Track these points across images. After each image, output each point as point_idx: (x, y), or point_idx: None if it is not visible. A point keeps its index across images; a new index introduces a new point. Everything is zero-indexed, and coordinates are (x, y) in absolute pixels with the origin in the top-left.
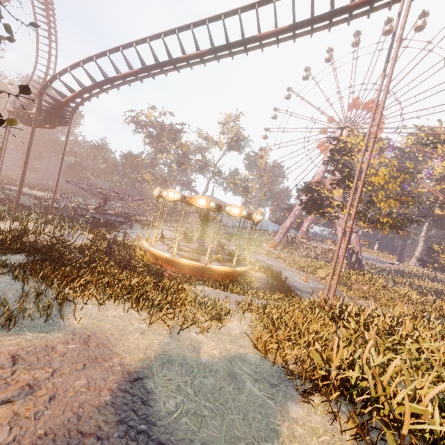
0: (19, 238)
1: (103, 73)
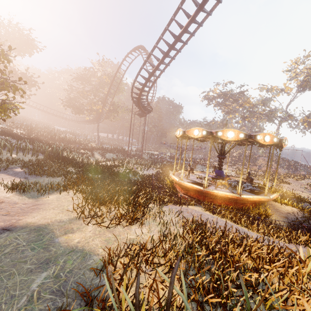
0: (110, 168)
1: (148, 72)
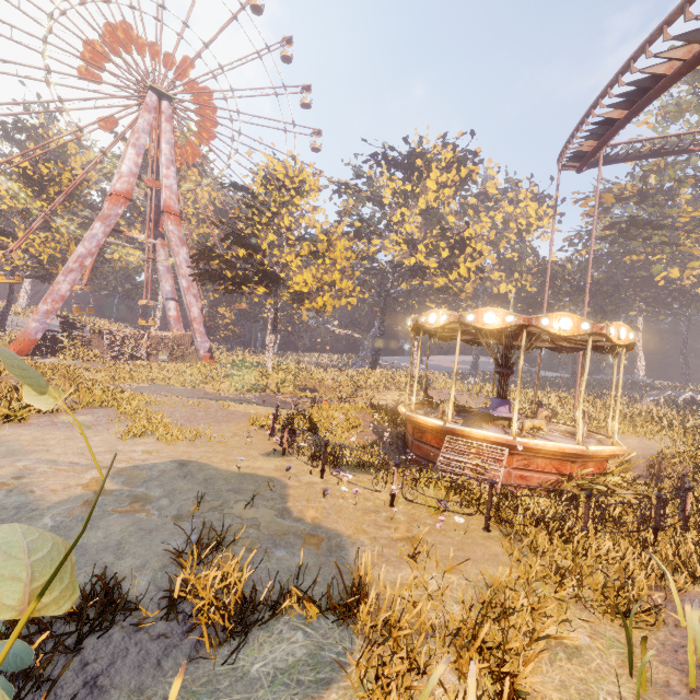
0: None
1: None
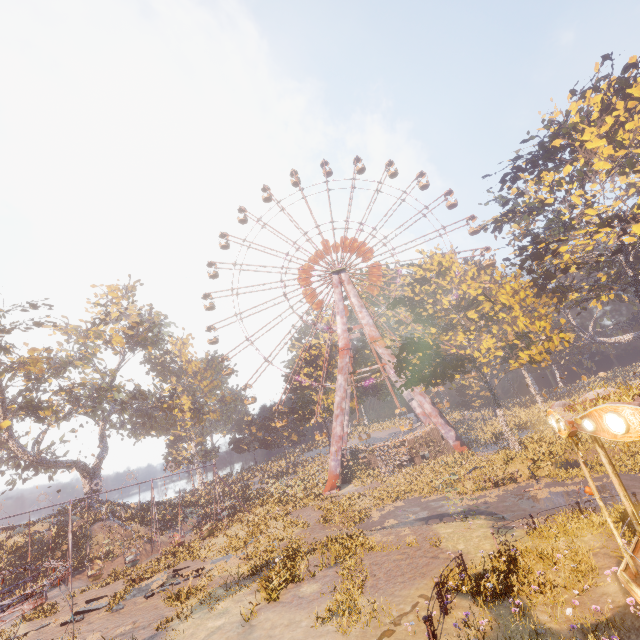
0: None
1: None
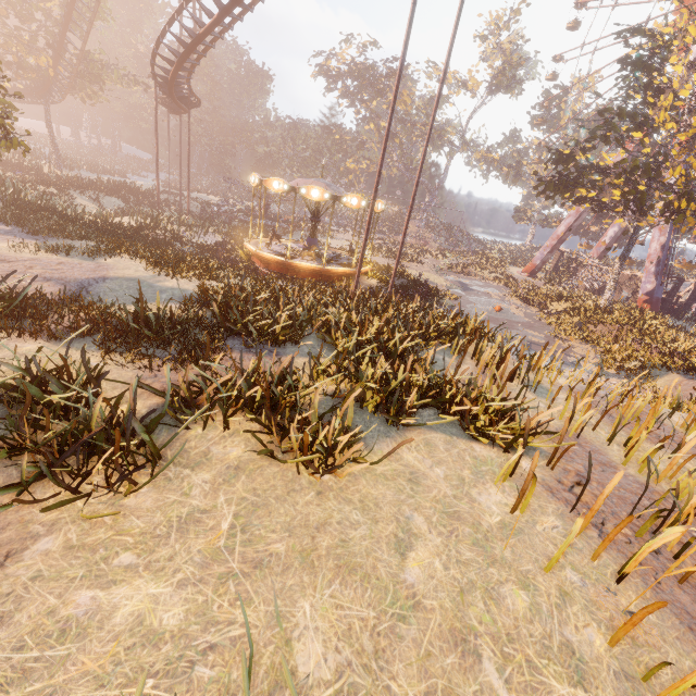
0: (139, 230)
1: (189, 32)
